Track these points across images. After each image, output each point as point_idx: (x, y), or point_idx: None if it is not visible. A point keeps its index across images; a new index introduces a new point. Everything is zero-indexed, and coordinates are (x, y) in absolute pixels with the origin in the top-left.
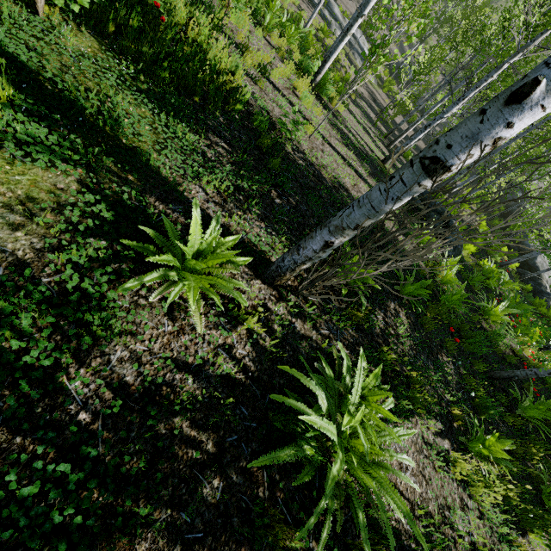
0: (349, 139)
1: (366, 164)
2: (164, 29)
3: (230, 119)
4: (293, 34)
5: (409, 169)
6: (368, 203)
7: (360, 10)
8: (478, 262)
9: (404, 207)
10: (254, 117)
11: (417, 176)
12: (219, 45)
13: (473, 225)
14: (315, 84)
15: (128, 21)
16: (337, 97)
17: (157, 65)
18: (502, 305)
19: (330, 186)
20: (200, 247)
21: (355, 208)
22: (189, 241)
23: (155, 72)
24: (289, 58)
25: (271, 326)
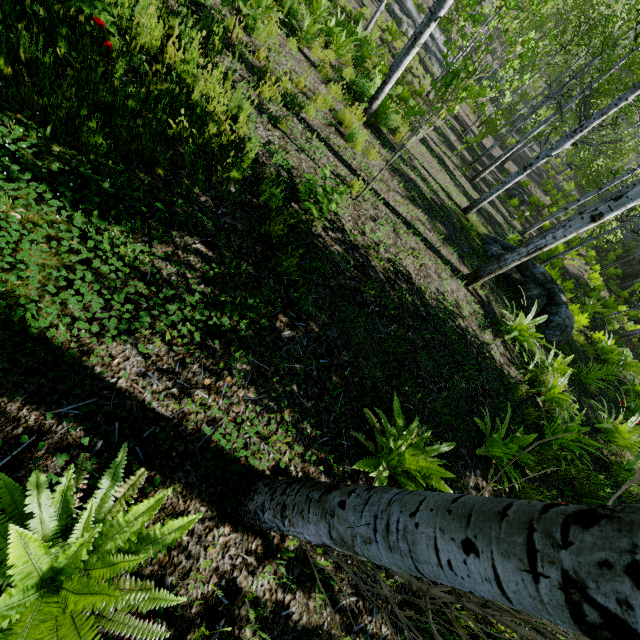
0: (417, 190)
1: (439, 223)
2: (115, 59)
3: (219, 195)
4: (343, 44)
5: (524, 574)
6: (407, 555)
7: (433, 11)
8: (590, 334)
9: (492, 281)
10: (261, 187)
11: (550, 614)
12: (215, 75)
13: (583, 277)
14: (371, 113)
15: (53, 51)
16: (404, 124)
17: (82, 127)
18: (631, 421)
19: (381, 279)
20: (54, 563)
21: (378, 539)
22: (16, 573)
23: (80, 137)
24: (337, 76)
25: (237, 636)
